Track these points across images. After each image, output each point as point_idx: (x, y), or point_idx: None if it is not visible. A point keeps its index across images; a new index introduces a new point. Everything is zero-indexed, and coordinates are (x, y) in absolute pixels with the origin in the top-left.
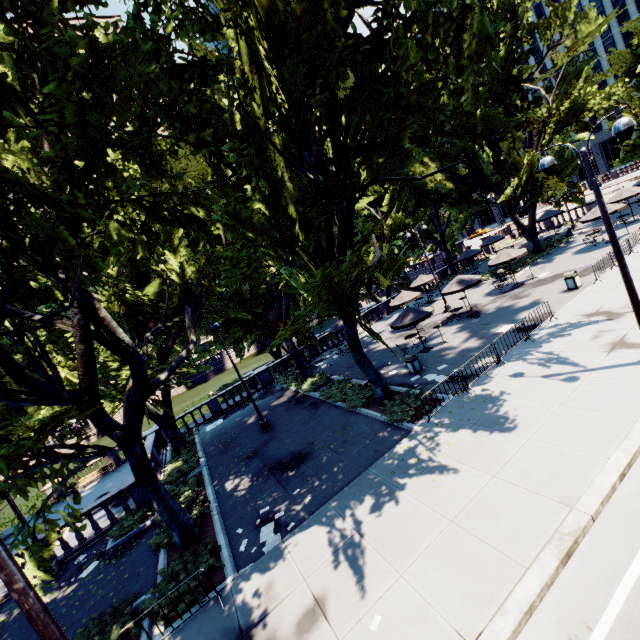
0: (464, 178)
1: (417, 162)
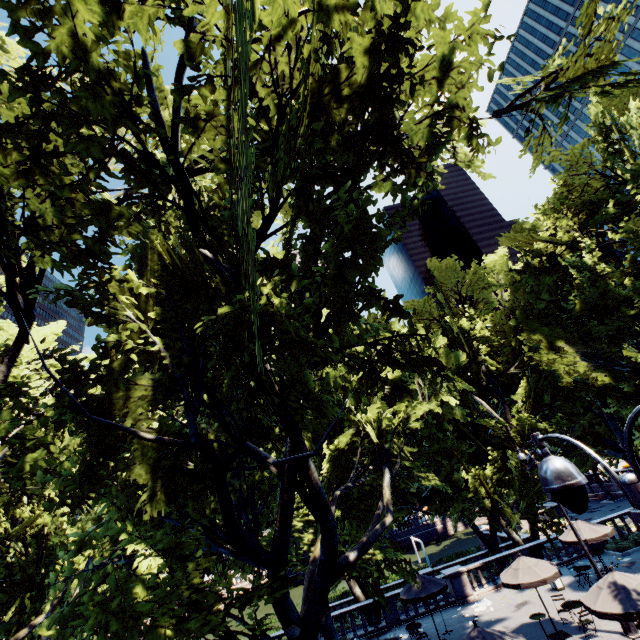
0: (633, 368)
1: (543, 346)
